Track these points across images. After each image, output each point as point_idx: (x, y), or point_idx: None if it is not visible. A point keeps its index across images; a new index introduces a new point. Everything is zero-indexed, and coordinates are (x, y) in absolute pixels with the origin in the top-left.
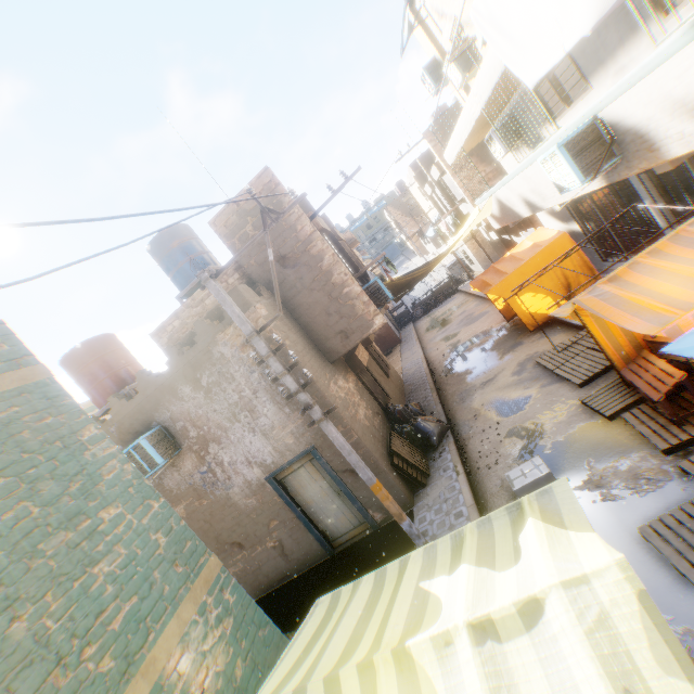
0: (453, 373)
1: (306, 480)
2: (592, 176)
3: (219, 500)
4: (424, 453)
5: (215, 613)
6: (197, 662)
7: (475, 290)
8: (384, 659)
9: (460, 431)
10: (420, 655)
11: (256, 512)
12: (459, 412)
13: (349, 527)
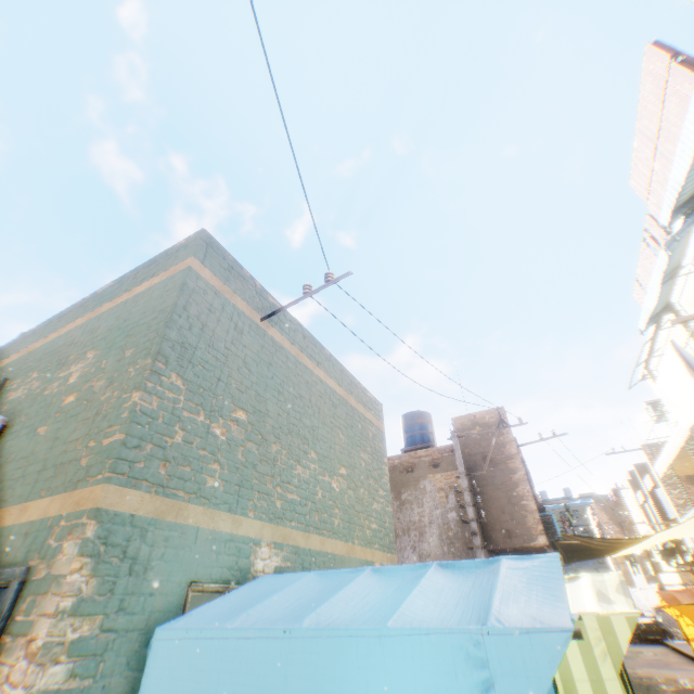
0: None
1: None
2: None
3: None
4: None
5: None
6: None
7: (664, 608)
8: None
9: None
10: None
11: None
12: None
13: None
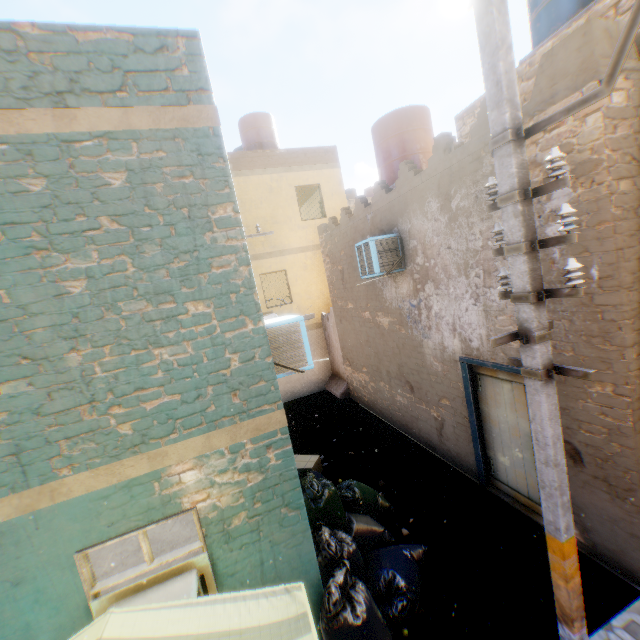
0: None
1: (503, 399)
2: None
3: (413, 339)
4: None
5: (246, 461)
6: (202, 485)
7: None
8: None
9: None
10: None
11: (436, 378)
12: None
13: (521, 489)
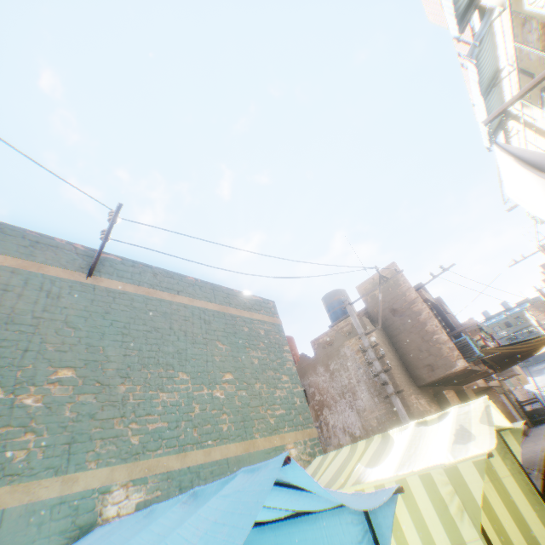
0: None
1: None
2: None
3: None
4: None
5: (309, 449)
6: (297, 457)
7: None
8: (378, 436)
9: None
10: (393, 433)
11: None
12: None
13: None
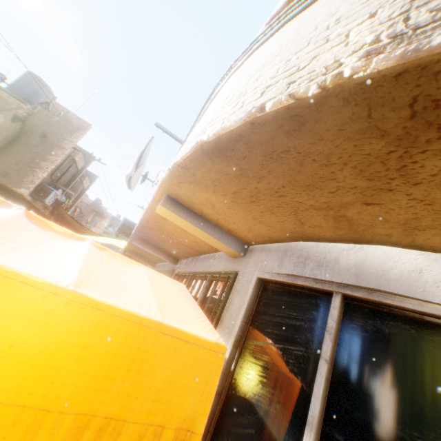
0: None
1: None
2: (118, 233)
3: None
4: None
5: None
6: None
7: None
8: None
9: None
10: None
11: None
12: None
13: None
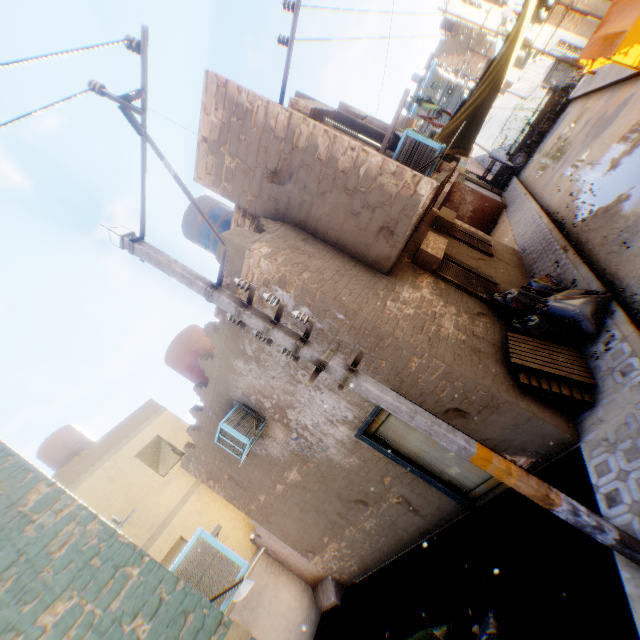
0: (593, 211)
1: (402, 430)
2: None
3: (322, 462)
4: (574, 350)
5: None
6: None
7: (592, 68)
8: None
9: (634, 296)
10: None
11: (363, 470)
12: (622, 266)
13: (483, 476)
